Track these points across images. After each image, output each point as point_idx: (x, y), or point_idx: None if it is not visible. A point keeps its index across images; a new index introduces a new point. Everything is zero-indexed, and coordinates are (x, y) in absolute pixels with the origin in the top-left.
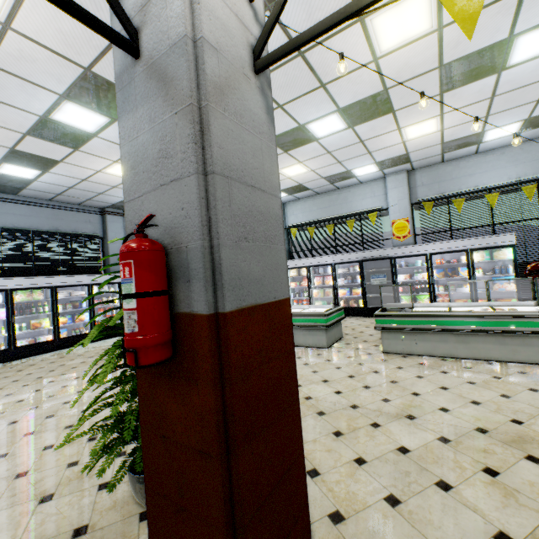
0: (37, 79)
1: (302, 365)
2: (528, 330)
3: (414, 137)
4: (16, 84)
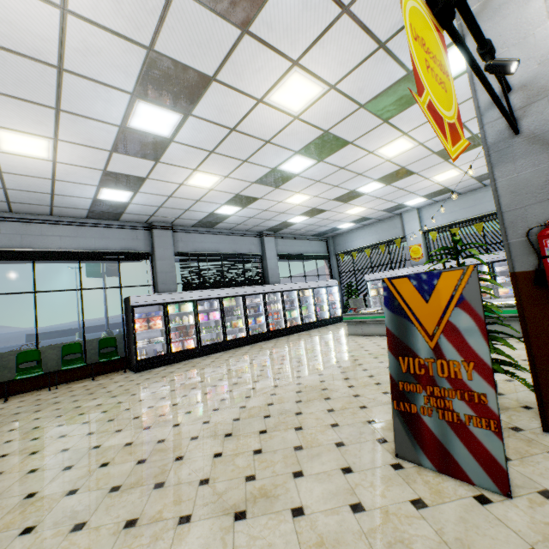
0: (289, 145)
1: (509, 349)
2: None
3: None
4: (274, 151)
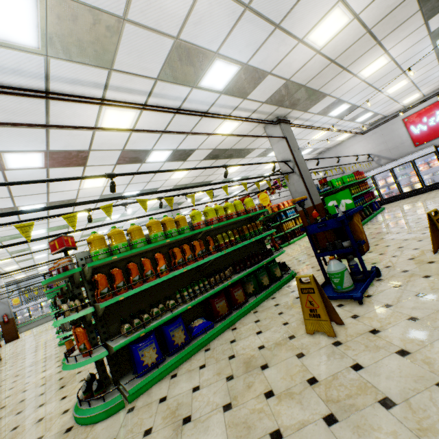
0: None
1: None
2: (49, 315)
3: (19, 277)
4: None
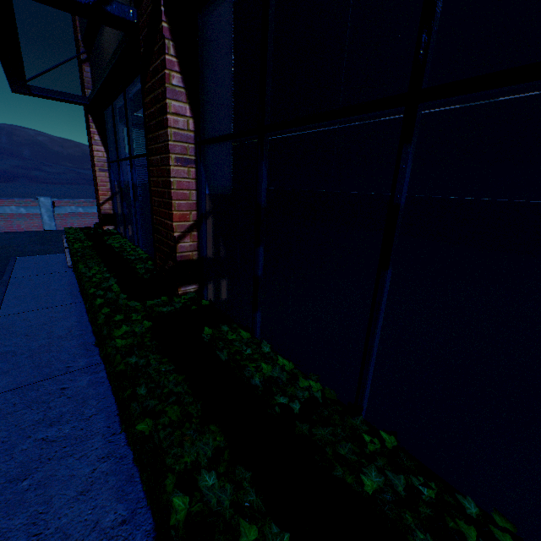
0: None
1: None
2: None
3: None
4: None
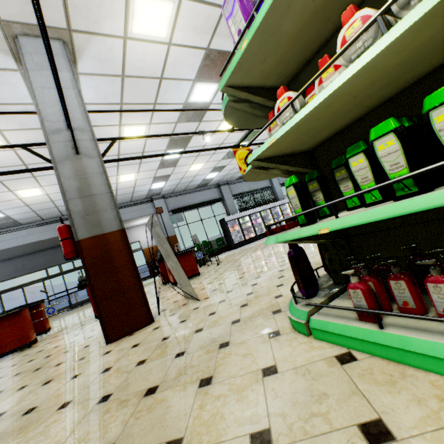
0: None
1: None
2: None
3: None
4: None
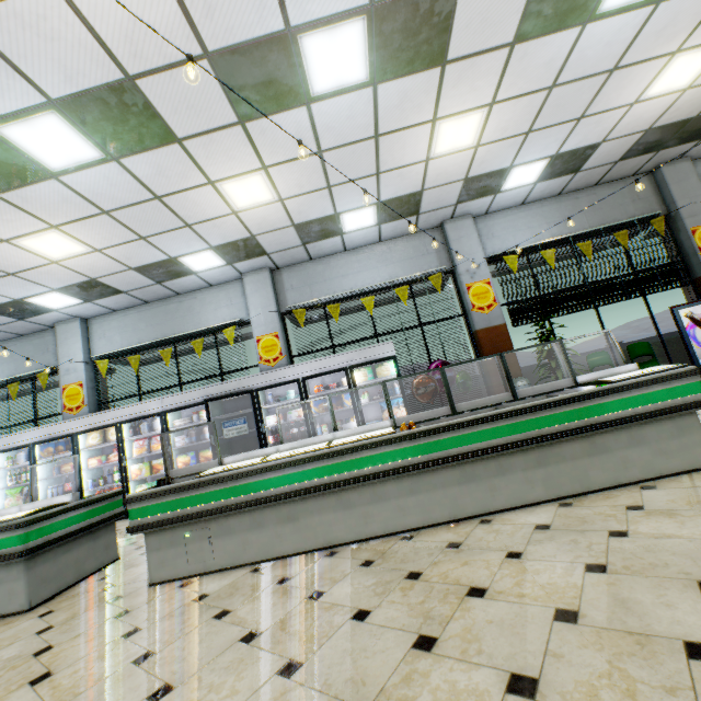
0: None
1: None
2: (376, 471)
3: (248, 206)
4: None
